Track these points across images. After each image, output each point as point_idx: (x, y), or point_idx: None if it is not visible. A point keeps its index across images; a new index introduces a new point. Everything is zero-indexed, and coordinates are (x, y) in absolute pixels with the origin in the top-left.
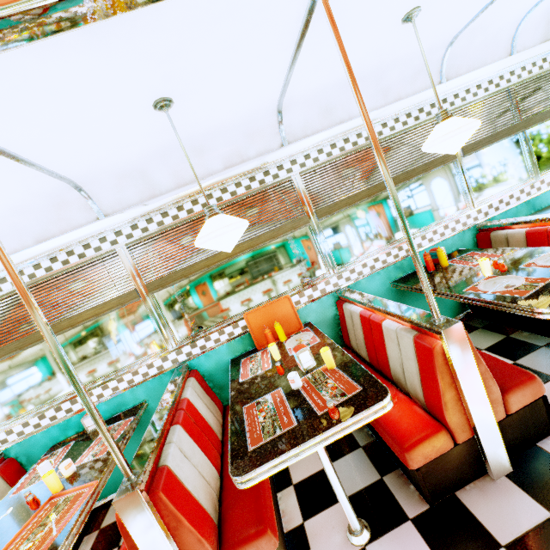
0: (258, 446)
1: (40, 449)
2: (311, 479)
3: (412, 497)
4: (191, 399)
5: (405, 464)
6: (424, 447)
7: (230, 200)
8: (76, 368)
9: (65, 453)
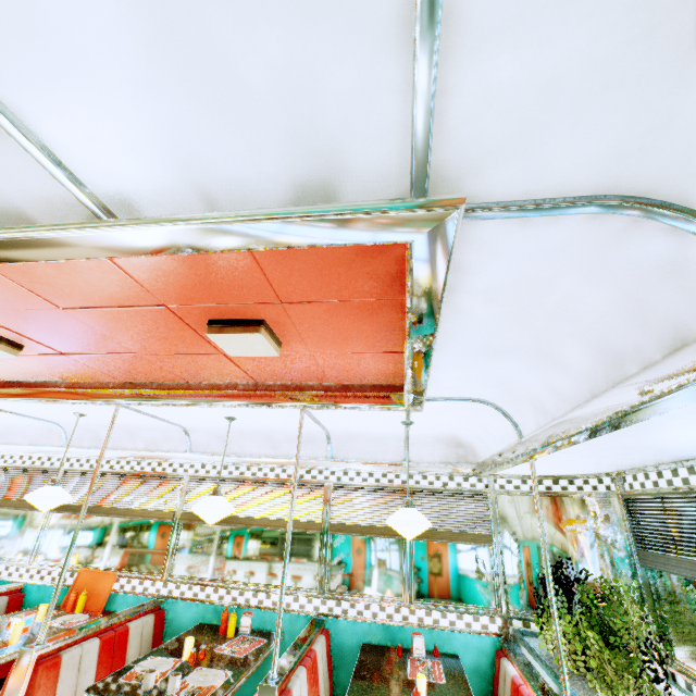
0: None
1: None
2: None
3: None
4: None
5: None
6: None
7: (136, 472)
8: None
9: None
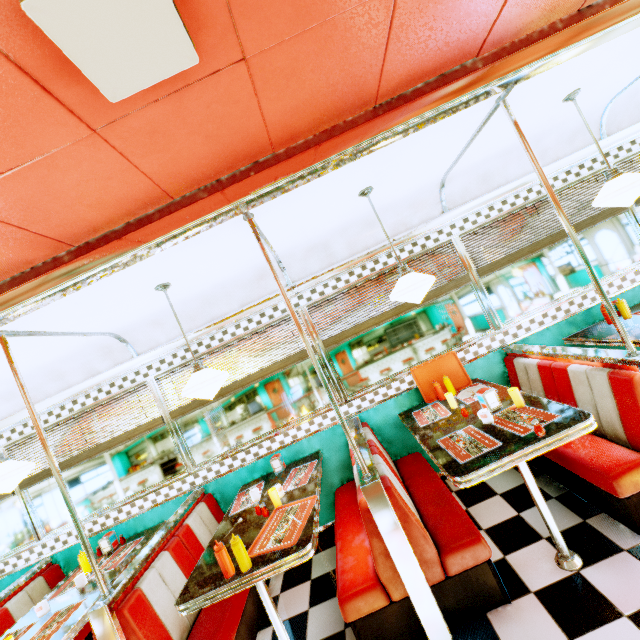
0: (468, 460)
1: (232, 489)
2: (503, 525)
3: (624, 533)
4: (375, 441)
5: (613, 493)
6: (633, 475)
7: (395, 264)
8: (262, 416)
9: (262, 487)
